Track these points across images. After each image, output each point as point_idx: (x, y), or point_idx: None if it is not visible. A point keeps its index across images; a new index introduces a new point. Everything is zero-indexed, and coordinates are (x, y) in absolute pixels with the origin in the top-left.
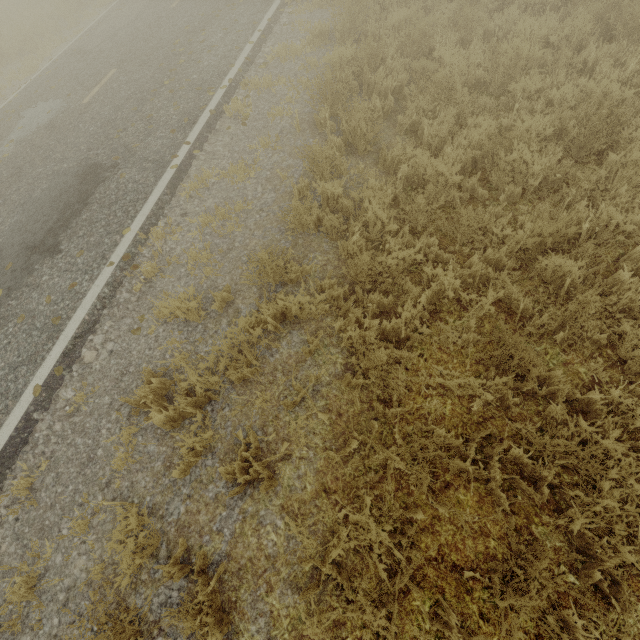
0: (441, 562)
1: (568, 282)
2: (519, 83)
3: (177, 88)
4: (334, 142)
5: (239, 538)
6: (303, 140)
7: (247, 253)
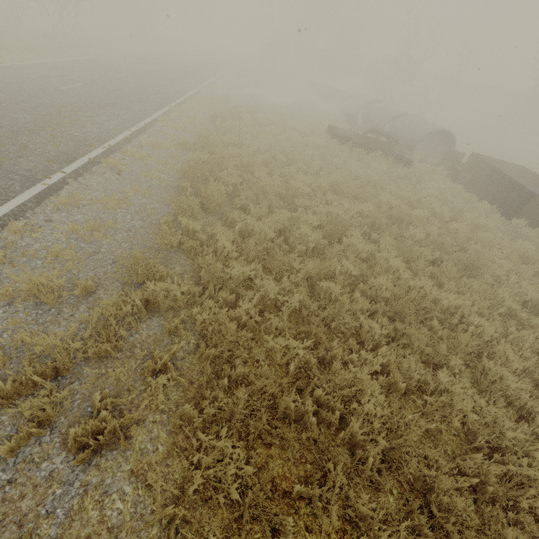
0: (275, 492)
1: (334, 295)
2: (300, 199)
3: (58, 135)
4: (193, 200)
5: (76, 515)
6: (168, 195)
7: (113, 257)
